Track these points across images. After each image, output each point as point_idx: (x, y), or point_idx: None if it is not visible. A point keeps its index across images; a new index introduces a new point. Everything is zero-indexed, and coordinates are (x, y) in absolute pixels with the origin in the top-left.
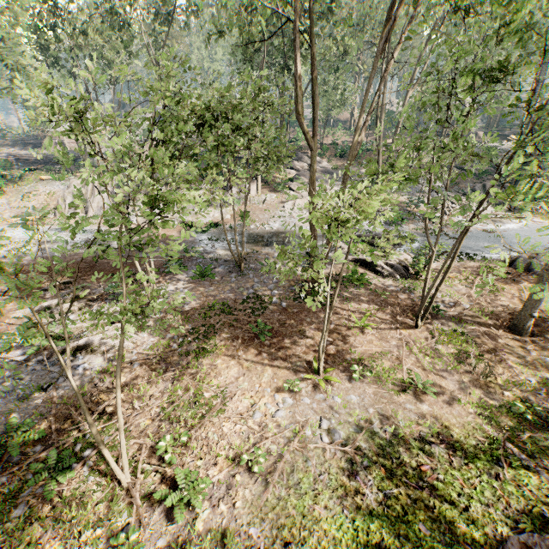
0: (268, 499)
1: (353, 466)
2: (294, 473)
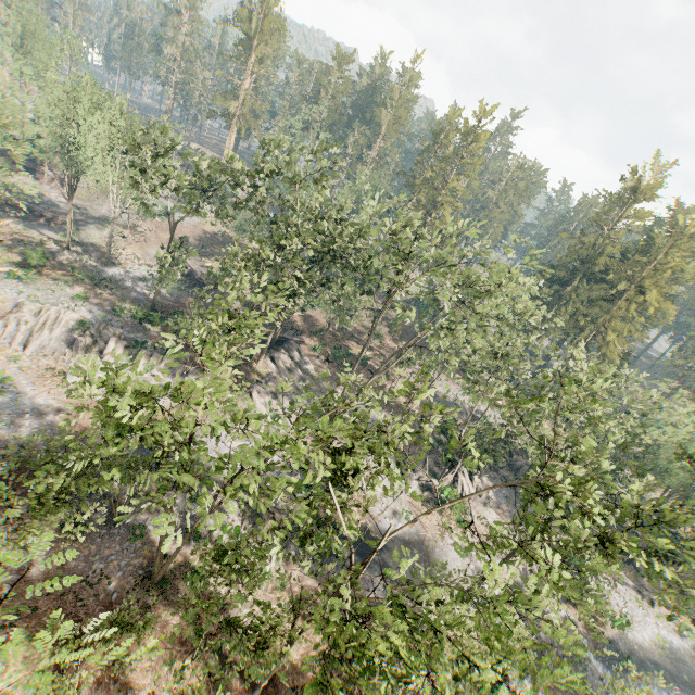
0: None
1: None
2: None
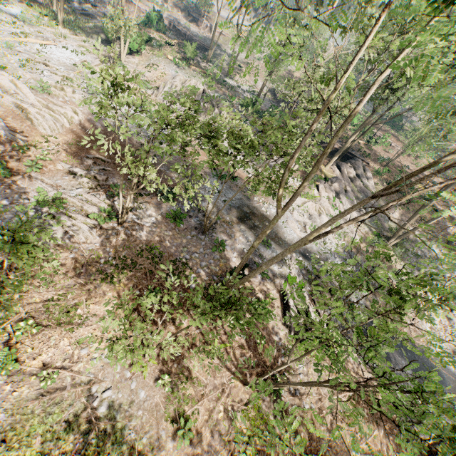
0: (28, 407)
1: (86, 435)
2: (57, 405)
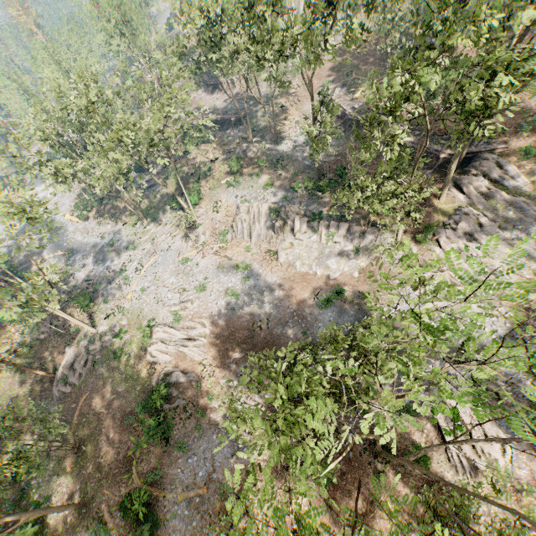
0: None
1: None
2: None
